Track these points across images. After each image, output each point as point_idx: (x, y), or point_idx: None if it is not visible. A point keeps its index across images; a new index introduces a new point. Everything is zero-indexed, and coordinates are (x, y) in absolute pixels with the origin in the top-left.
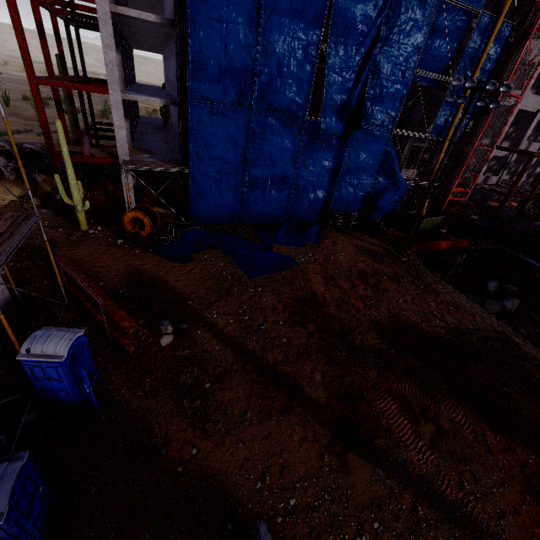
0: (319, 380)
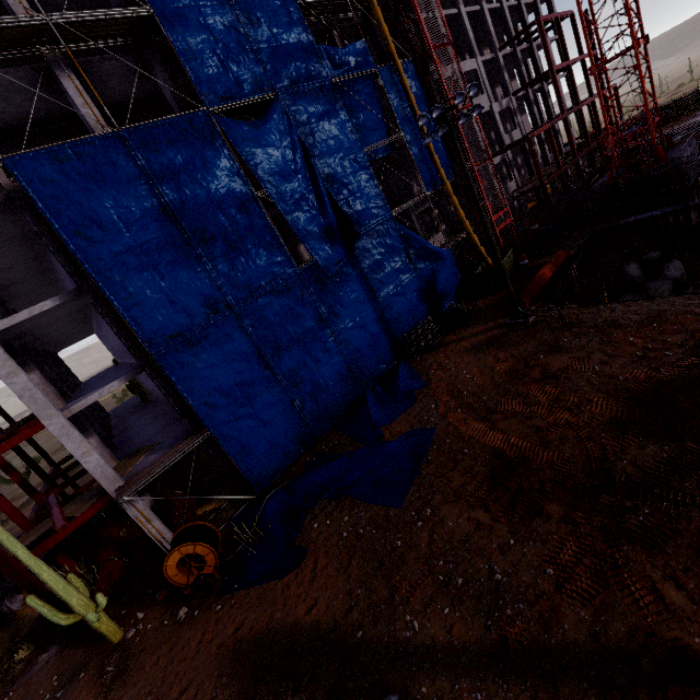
0: (684, 601)
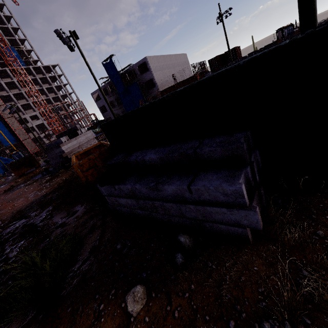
0: None
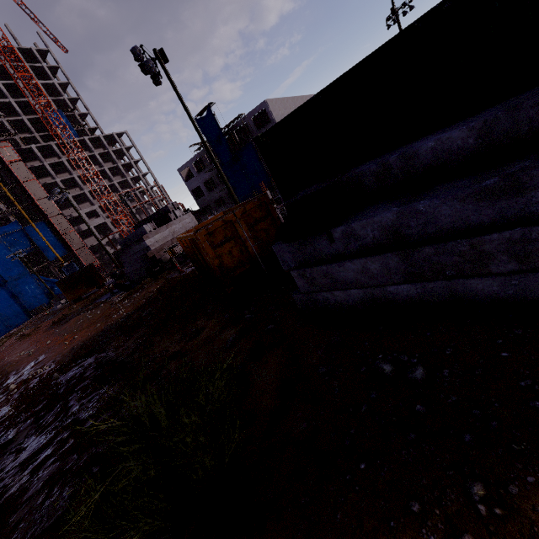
0: None
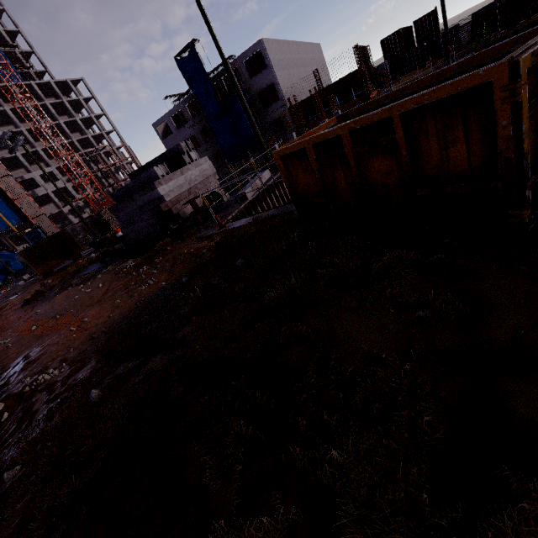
0: None
